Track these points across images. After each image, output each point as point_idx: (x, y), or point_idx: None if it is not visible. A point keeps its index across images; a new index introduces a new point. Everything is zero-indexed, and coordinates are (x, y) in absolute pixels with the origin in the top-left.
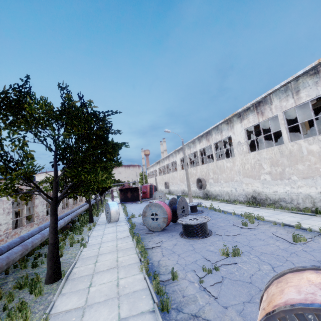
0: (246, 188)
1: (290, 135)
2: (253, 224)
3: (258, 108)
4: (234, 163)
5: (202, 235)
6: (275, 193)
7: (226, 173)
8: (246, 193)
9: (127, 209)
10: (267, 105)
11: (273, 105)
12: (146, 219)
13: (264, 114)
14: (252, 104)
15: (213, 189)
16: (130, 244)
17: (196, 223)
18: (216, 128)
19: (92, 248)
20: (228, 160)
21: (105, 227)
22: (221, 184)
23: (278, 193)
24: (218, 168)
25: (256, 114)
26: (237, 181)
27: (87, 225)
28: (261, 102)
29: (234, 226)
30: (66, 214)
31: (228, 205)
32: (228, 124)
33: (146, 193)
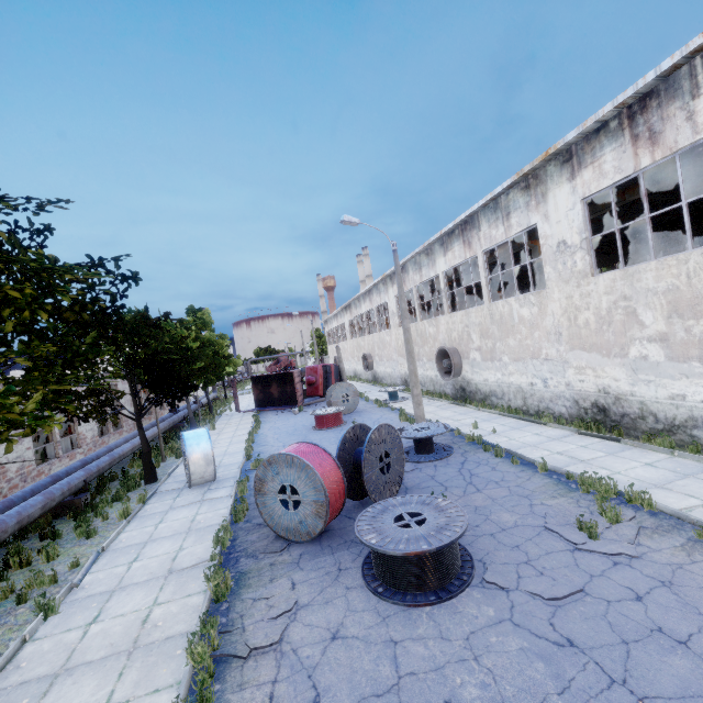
0: (578, 380)
1: (696, 221)
2: (616, 527)
3: (637, 118)
4: (545, 308)
5: (437, 588)
6: (675, 402)
7: (518, 337)
8: (577, 394)
9: (260, 434)
10: (677, 101)
11: (702, 98)
12: (265, 502)
13: (661, 139)
14: (618, 106)
15: (480, 377)
16: (190, 611)
17: (415, 552)
18: (493, 206)
19: (69, 621)
20: (527, 298)
21: (170, 508)
22: (503, 366)
23: (687, 402)
24: (496, 321)
25: (628, 142)
26: (550, 359)
27: (135, 493)
28: (651, 94)
29: (552, 536)
30: (86, 462)
31: (522, 426)
32: (529, 188)
33: (316, 385)
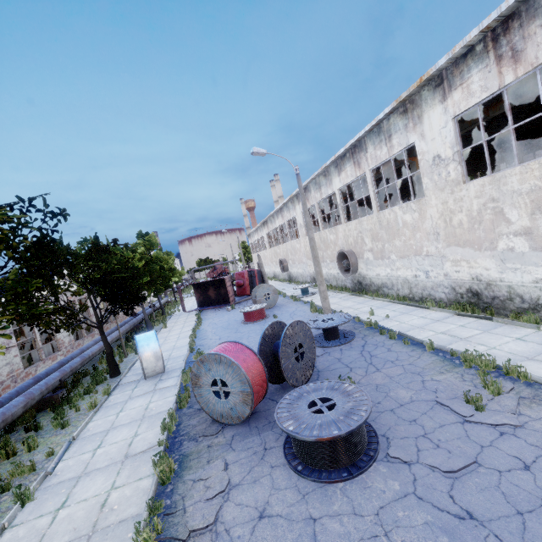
0: (454, 271)
1: None
2: (498, 399)
3: (501, 40)
4: (424, 213)
5: (348, 464)
6: (539, 285)
7: (403, 238)
8: (454, 282)
9: (201, 329)
10: (537, 19)
11: None
12: (201, 393)
13: (523, 56)
14: (483, 30)
15: (373, 273)
16: (141, 494)
17: (327, 438)
18: (377, 130)
19: (42, 507)
20: (409, 206)
21: (129, 398)
22: (391, 263)
23: None
24: (384, 227)
25: (492, 62)
26: (430, 255)
27: (102, 385)
28: (513, 15)
29: (444, 409)
30: (63, 364)
31: (409, 311)
32: (407, 112)
33: (244, 286)
